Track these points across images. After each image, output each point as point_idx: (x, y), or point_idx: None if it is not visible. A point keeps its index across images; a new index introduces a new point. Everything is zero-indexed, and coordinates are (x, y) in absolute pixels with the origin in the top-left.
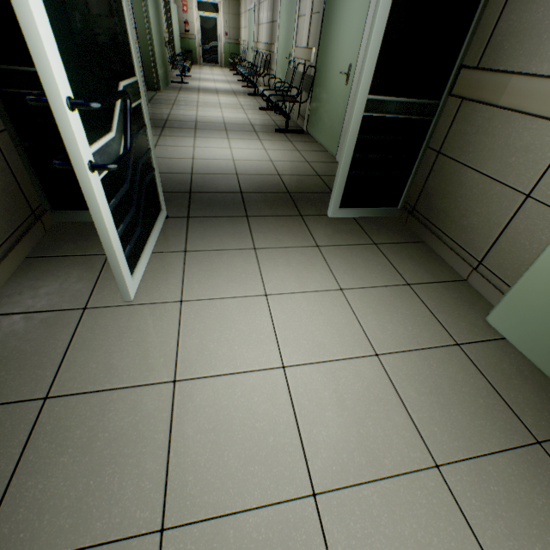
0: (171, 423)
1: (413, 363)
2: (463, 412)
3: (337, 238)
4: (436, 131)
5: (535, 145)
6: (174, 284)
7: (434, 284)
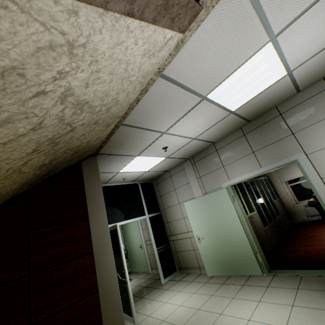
0: (169, 322)
1: (201, 289)
2: (212, 288)
3: (169, 285)
4: (173, 248)
5: (188, 242)
6: (142, 316)
7: (196, 278)
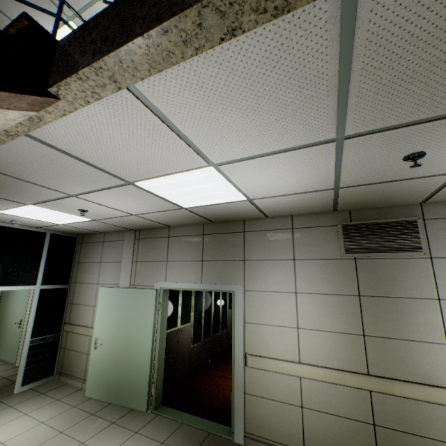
0: None
1: (57, 417)
2: (73, 419)
3: (22, 399)
4: (63, 341)
5: (86, 340)
6: None
7: (69, 395)
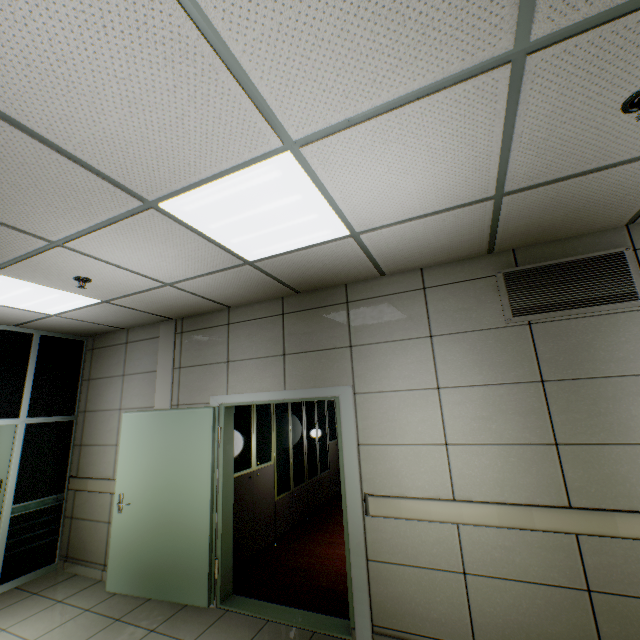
0: None
1: (57, 630)
2: (83, 631)
3: None
4: (69, 507)
5: (105, 502)
6: None
7: (80, 592)
